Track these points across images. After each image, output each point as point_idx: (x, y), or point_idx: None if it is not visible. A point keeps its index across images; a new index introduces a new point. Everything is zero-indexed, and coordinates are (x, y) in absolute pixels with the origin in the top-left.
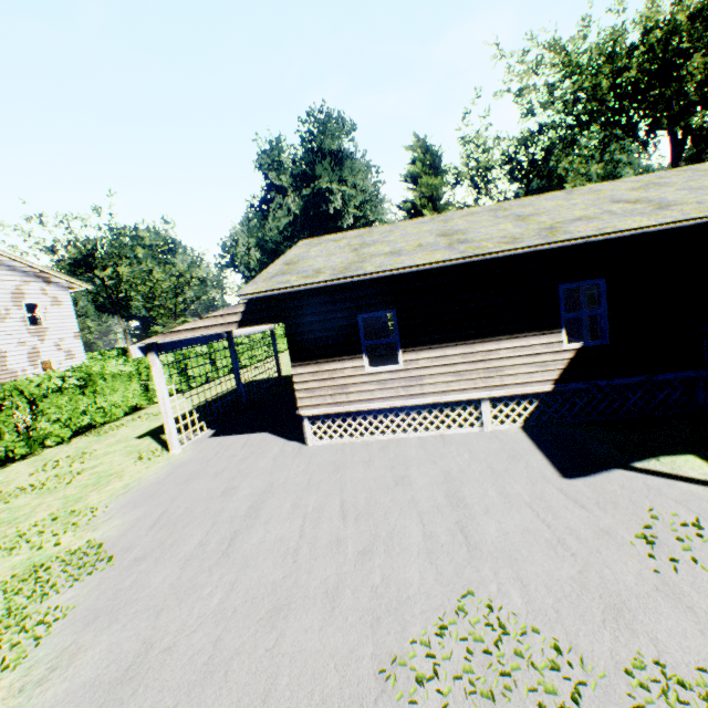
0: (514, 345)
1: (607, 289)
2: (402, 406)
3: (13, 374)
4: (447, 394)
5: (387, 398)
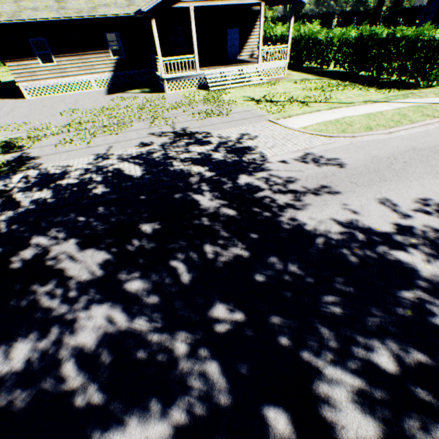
0: (96, 57)
1: (121, 37)
2: (62, 82)
3: None
4: (78, 76)
5: (55, 78)
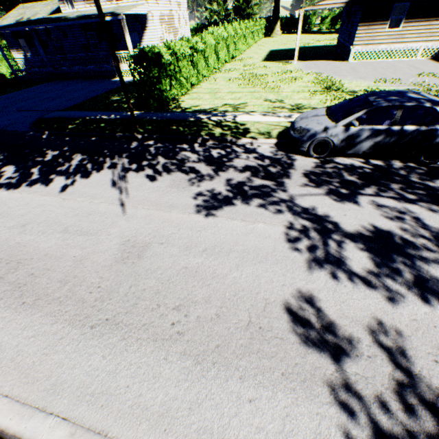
0: None
1: None
2: (391, 48)
3: (176, 30)
4: (410, 43)
5: (387, 44)
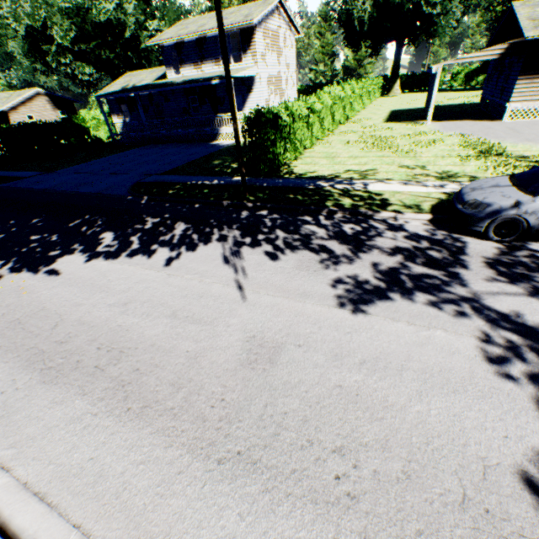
0: None
1: None
2: None
3: (282, 92)
4: None
5: None
